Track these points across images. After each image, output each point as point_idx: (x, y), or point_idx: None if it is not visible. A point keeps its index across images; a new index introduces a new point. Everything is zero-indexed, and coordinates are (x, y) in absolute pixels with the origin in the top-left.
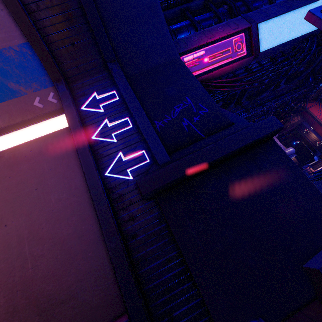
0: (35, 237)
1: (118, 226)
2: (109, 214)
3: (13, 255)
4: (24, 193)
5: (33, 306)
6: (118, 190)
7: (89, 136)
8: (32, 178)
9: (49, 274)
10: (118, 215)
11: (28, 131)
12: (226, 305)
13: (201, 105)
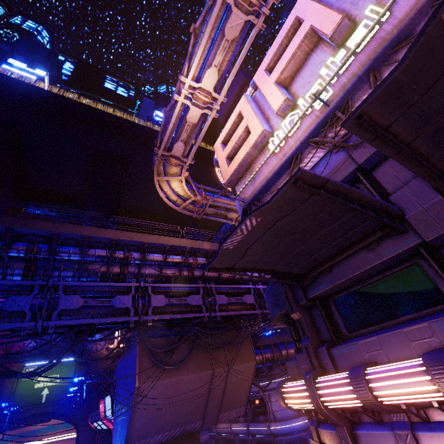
0: None
1: None
2: None
3: None
4: None
5: None
6: None
7: None
8: None
9: None
10: None
11: None
12: None
13: None
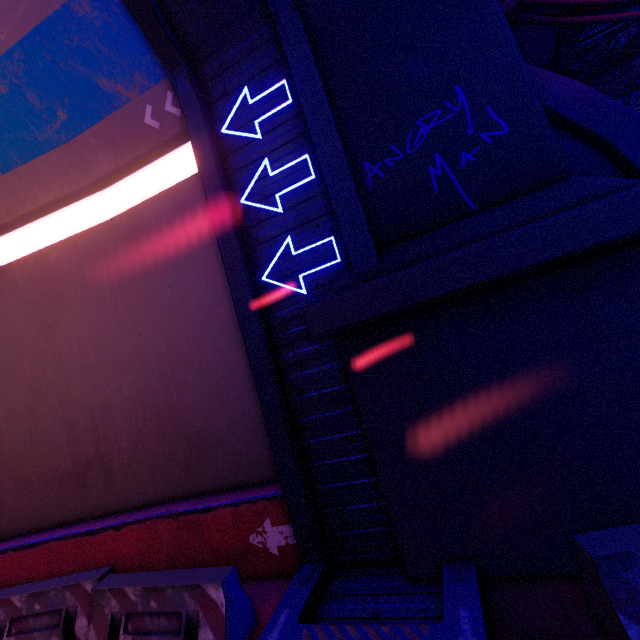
0: (176, 357)
1: (279, 370)
2: (264, 351)
3: (154, 374)
4: (156, 290)
5: (183, 438)
6: (282, 311)
7: (236, 196)
8: (163, 267)
9: (196, 408)
10: (279, 353)
11: (148, 175)
12: (422, 528)
13: (492, 114)
